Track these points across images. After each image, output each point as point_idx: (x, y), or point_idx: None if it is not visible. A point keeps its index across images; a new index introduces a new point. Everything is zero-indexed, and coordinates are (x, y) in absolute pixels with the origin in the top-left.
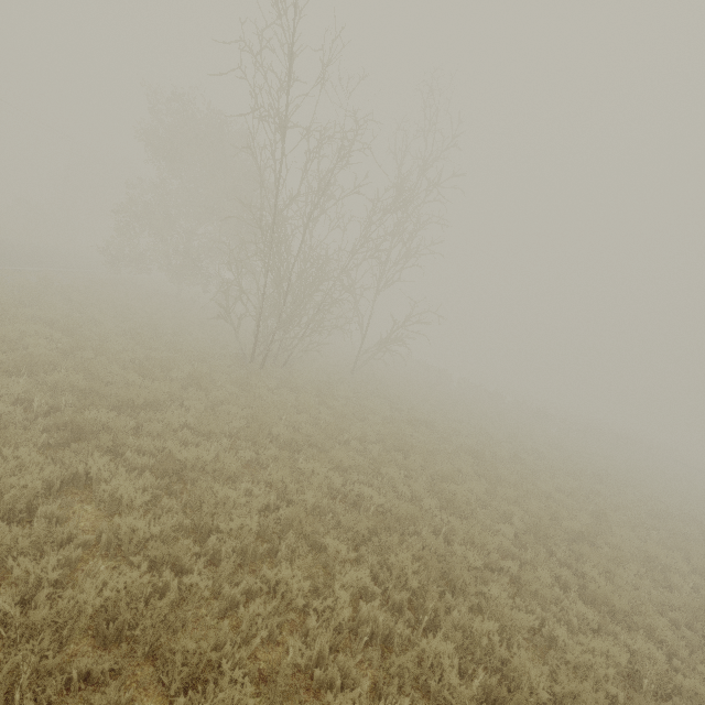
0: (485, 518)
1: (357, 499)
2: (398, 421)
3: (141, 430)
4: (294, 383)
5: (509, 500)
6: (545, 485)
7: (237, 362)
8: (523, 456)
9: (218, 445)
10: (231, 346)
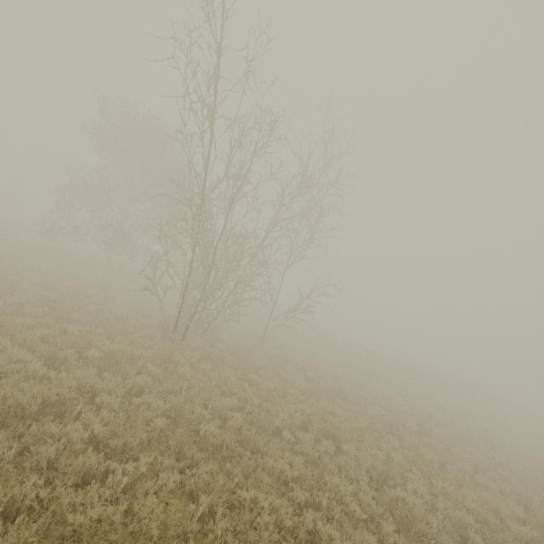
0: (448, 541)
1: (309, 538)
2: (316, 394)
3: (28, 450)
4: (215, 355)
5: (450, 498)
6: (466, 466)
7: (159, 333)
8: (426, 424)
9: (133, 467)
10: (154, 314)
